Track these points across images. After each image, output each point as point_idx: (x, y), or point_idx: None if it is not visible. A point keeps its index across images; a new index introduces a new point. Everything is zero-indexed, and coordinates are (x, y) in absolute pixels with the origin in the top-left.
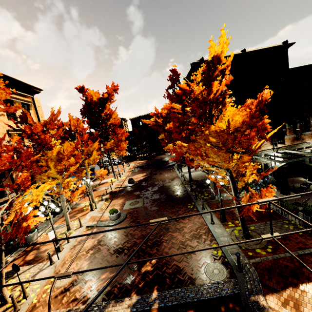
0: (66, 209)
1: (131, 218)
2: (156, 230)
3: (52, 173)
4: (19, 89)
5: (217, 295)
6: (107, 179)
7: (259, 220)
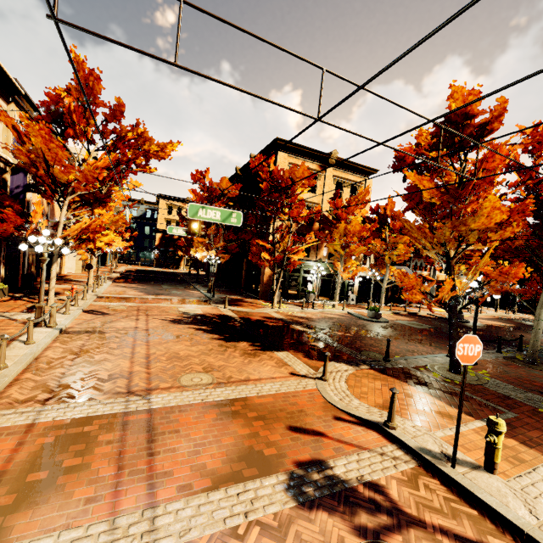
0: (338, 286)
1: (386, 325)
2: (386, 334)
3: (337, 246)
4: (355, 172)
5: (347, 353)
6: (438, 308)
7: (524, 388)
